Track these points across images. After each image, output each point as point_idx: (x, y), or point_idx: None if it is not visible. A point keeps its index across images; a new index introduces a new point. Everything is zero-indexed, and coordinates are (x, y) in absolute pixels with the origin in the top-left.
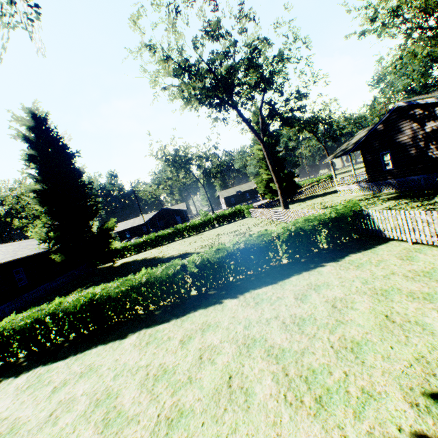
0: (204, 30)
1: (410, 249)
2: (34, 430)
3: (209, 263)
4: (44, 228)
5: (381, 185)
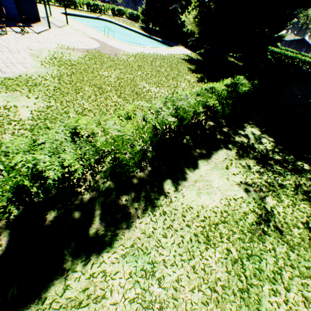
0: None
1: None
2: None
3: (303, 59)
4: None
5: None
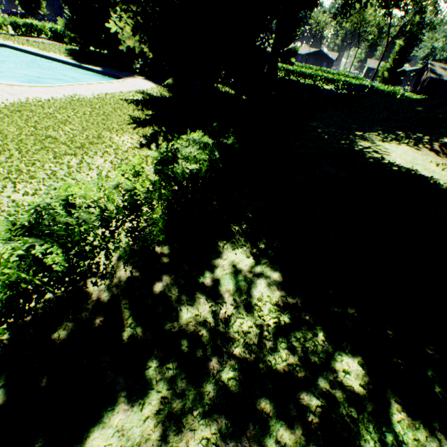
0: None
1: None
2: None
3: (325, 77)
4: None
5: None
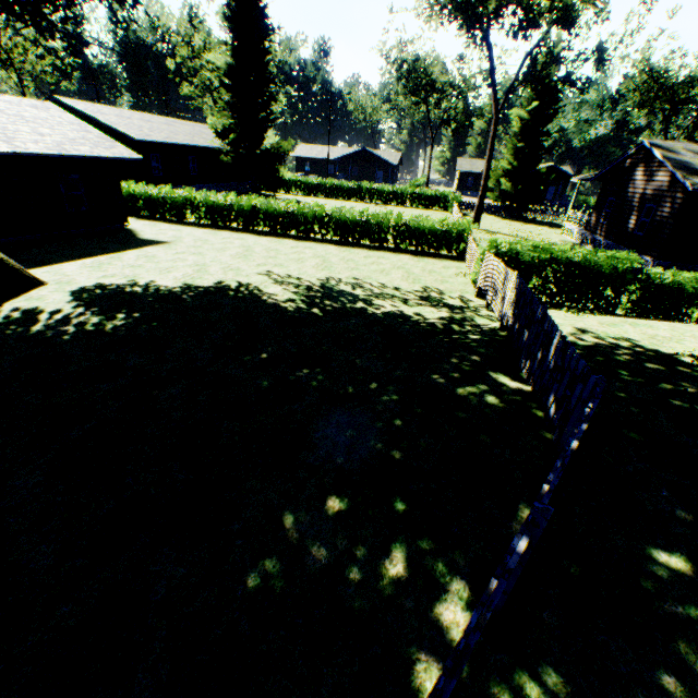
0: None
1: (459, 267)
2: (217, 244)
3: (334, 217)
4: (222, 121)
5: None
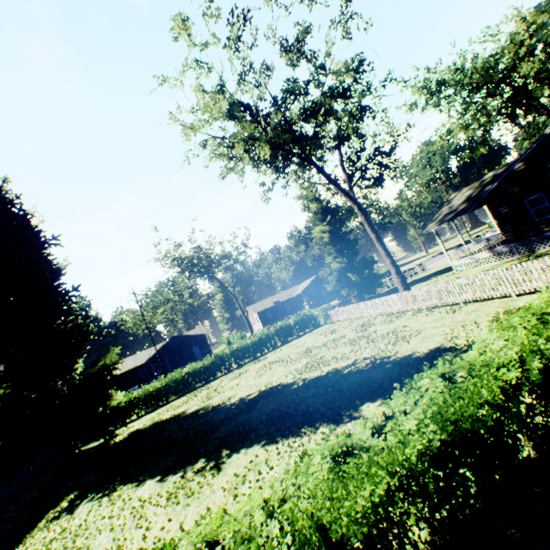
0: (282, 46)
1: None
2: None
3: None
4: None
5: (509, 252)
